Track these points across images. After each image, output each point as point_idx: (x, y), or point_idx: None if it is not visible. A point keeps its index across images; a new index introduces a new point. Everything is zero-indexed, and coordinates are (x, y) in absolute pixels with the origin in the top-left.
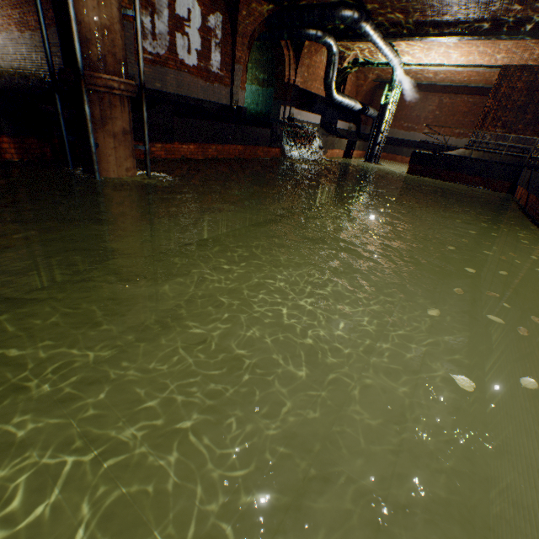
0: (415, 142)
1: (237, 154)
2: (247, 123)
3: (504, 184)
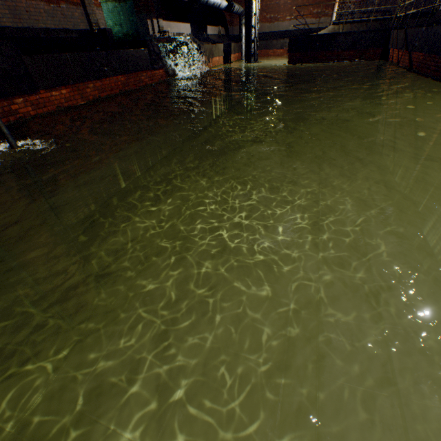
0: (281, 32)
1: (120, 87)
2: (118, 47)
3: (376, 52)
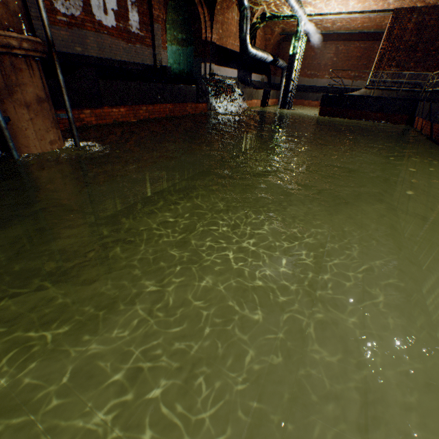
0: (318, 87)
1: (167, 113)
2: (173, 81)
3: (402, 117)
